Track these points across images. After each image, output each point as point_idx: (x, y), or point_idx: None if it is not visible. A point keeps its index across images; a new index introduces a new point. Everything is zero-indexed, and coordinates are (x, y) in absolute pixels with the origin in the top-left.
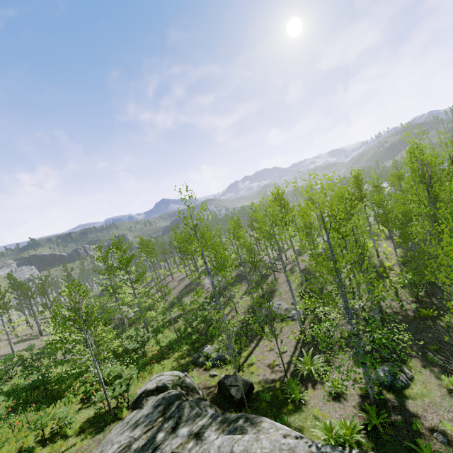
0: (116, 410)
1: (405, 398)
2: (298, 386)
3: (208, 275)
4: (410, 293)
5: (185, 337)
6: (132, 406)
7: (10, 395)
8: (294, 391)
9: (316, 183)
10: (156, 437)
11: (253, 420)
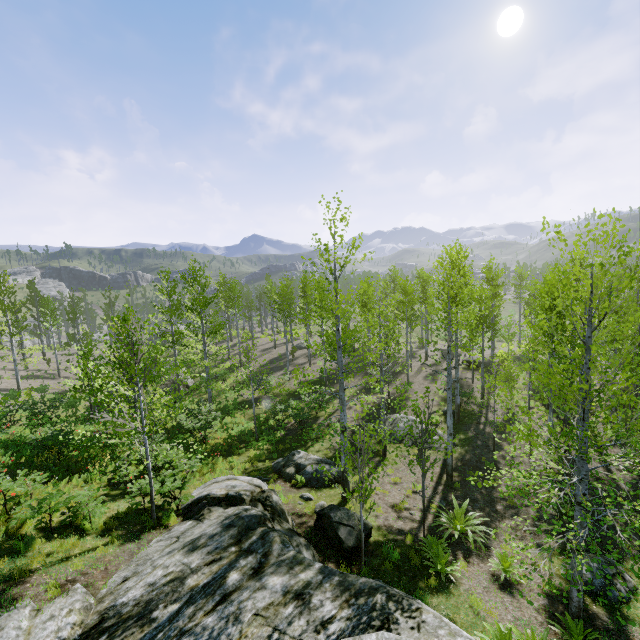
0: (159, 511)
1: (625, 620)
2: (443, 551)
3: (337, 350)
4: (627, 456)
5: (265, 431)
6: (184, 512)
7: (7, 447)
8: (440, 558)
9: (607, 234)
10: (227, 577)
11: (402, 602)
